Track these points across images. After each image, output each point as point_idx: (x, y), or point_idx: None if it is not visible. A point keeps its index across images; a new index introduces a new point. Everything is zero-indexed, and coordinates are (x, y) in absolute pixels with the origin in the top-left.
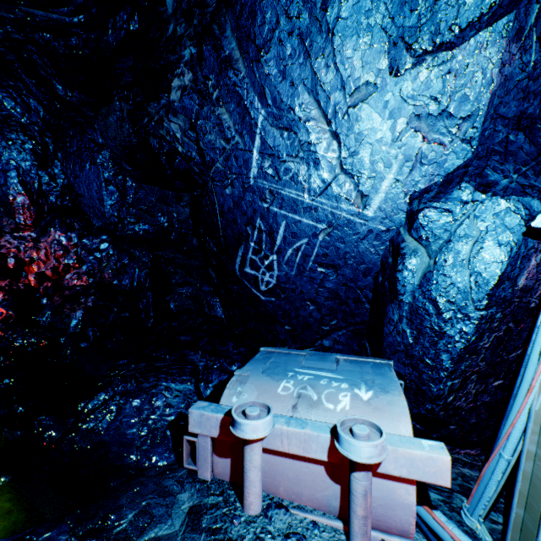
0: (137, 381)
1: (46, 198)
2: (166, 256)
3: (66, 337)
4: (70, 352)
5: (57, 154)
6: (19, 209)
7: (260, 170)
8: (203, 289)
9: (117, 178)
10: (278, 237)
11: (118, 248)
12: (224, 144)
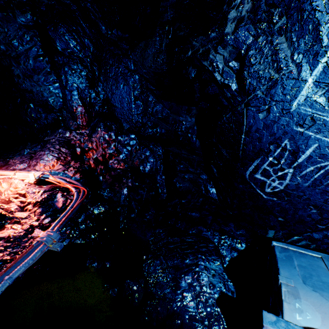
0: (181, 257)
1: (93, 107)
2: (175, 151)
3: (120, 208)
4: (126, 221)
5: (100, 77)
6: (79, 115)
7: (308, 98)
8: (202, 177)
9: (143, 95)
10: (302, 156)
11: (142, 145)
12: (273, 73)
